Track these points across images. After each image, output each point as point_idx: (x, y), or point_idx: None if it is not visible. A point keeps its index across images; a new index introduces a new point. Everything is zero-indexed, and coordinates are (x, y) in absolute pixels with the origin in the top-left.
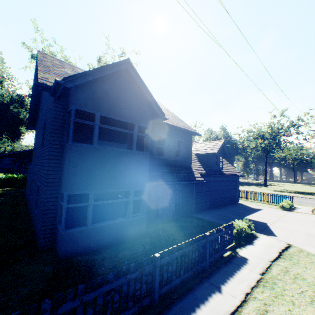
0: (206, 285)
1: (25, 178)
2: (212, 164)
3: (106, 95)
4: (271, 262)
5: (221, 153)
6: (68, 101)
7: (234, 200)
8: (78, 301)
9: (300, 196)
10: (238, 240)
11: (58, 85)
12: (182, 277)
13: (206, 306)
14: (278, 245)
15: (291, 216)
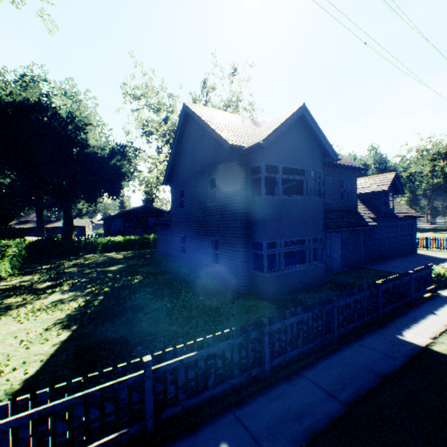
0: (419, 311)
1: (141, 240)
2: (380, 205)
3: (284, 145)
4: None
5: (390, 190)
6: (249, 157)
7: (409, 250)
8: (344, 301)
9: None
10: (436, 285)
11: (257, 147)
12: (394, 305)
13: (426, 320)
14: None
15: None
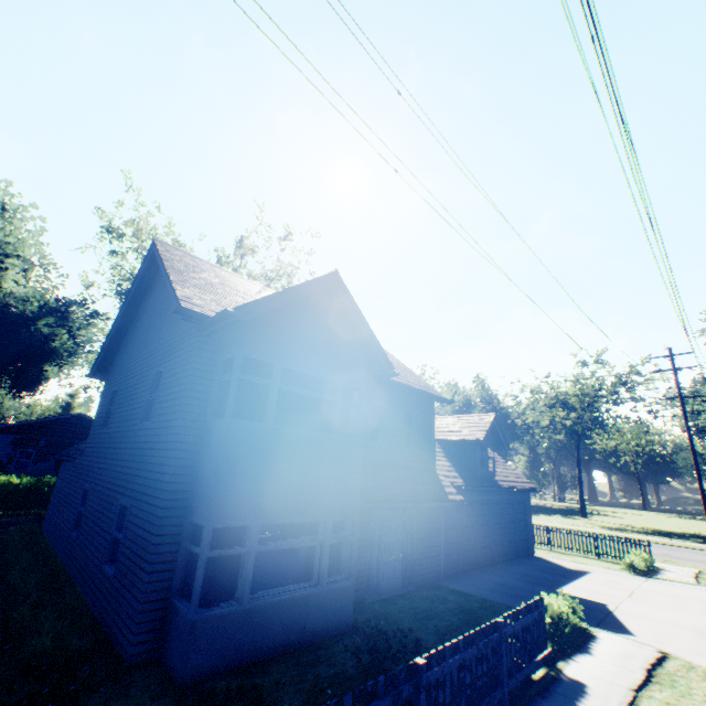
0: None
1: (36, 487)
2: (475, 464)
3: (293, 330)
4: (636, 691)
5: (490, 440)
6: (224, 339)
7: (524, 549)
8: None
9: (664, 541)
10: (557, 642)
11: (226, 318)
12: None
13: None
14: (642, 655)
15: (654, 589)
